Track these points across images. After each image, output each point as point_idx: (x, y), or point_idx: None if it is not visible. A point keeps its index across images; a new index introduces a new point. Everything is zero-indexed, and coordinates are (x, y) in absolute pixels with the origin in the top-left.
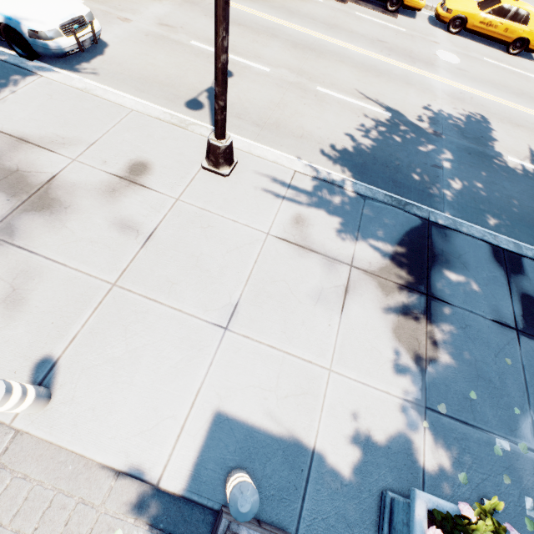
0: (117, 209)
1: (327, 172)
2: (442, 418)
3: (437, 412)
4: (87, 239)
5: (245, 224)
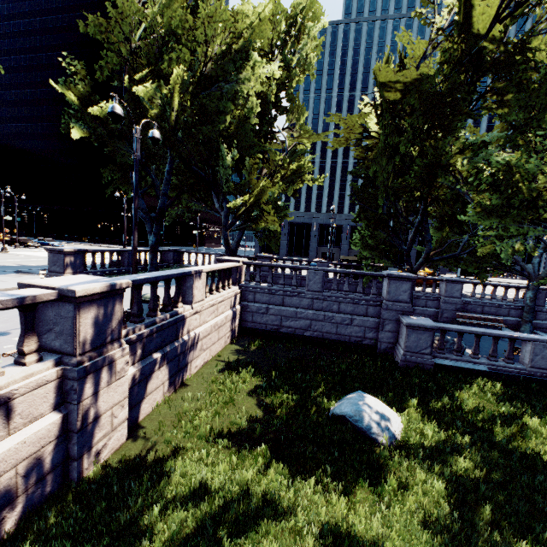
0: None
1: None
2: None
3: None
4: None
5: None
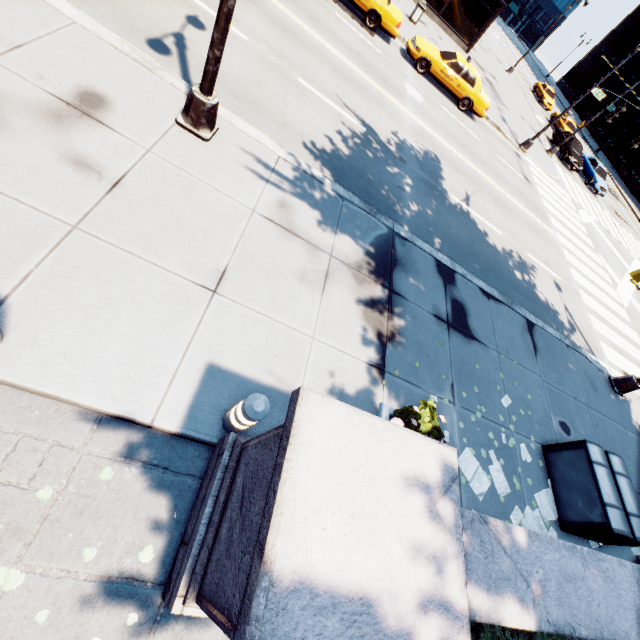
0: (67, 141)
1: (310, 166)
2: (396, 379)
3: (393, 375)
4: (27, 167)
5: (230, 196)
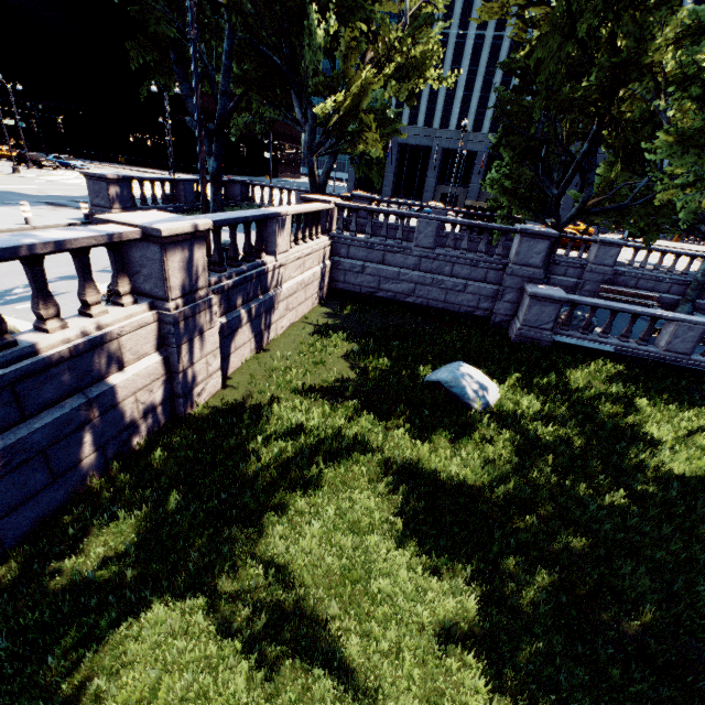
0: None
1: None
2: None
3: None
4: None
5: None
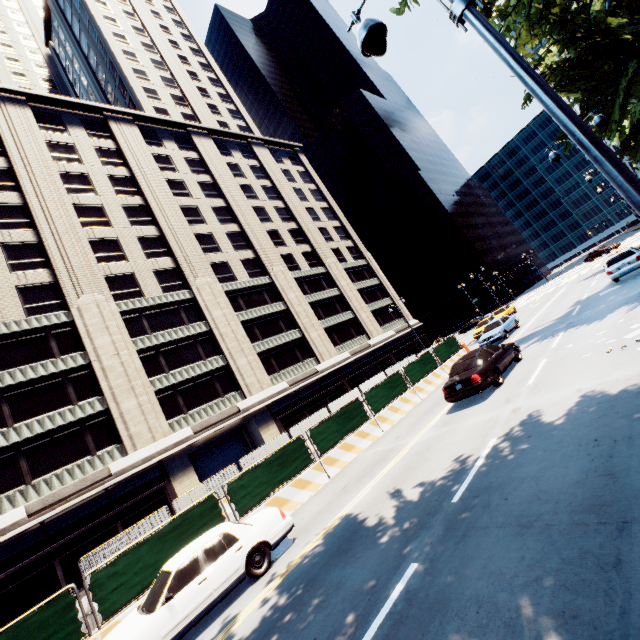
0: None
1: None
2: None
3: None
4: None
5: None
